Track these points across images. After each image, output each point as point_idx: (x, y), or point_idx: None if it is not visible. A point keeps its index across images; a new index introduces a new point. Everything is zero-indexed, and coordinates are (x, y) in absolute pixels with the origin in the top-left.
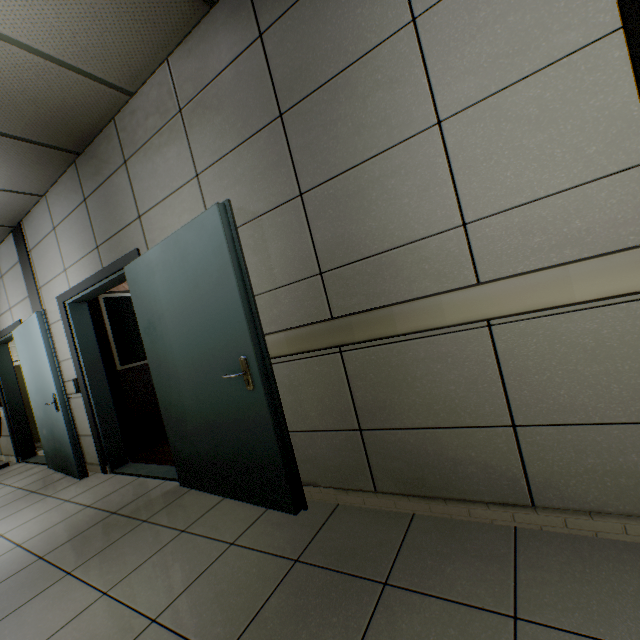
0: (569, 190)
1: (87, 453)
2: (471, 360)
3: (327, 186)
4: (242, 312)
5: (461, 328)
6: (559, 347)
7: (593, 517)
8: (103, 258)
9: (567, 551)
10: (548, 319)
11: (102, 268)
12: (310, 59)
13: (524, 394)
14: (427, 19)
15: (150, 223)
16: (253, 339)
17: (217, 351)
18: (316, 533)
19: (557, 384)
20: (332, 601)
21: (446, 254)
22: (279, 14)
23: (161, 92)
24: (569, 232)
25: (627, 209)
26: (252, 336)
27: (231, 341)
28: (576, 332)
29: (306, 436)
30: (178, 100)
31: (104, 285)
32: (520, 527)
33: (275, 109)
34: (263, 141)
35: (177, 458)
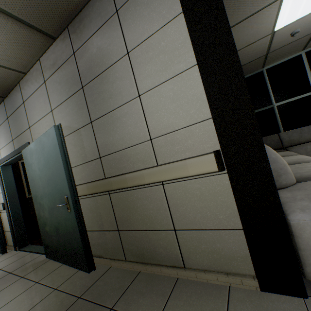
0: (186, 127)
1: (8, 240)
2: (157, 199)
3: (101, 119)
4: (65, 175)
5: (153, 185)
6: (188, 195)
7: (205, 273)
8: (15, 145)
9: (192, 290)
10: (183, 182)
11: (14, 150)
12: (92, 65)
13: (177, 215)
14: (132, 53)
15: (34, 130)
16: (70, 188)
17: (57, 192)
18: (94, 282)
19: (189, 211)
20: None
21: (145, 152)
22: (80, 45)
23: (37, 73)
24: (187, 145)
25: (206, 137)
26: (69, 186)
27: (61, 188)
28: (193, 188)
29: (98, 233)
30: (44, 77)
31: (16, 158)
32: (180, 278)
33: (80, 84)
34: (76, 98)
35: (44, 243)
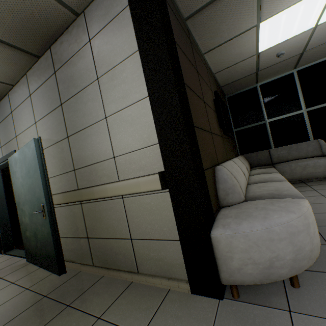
0: (140, 149)
1: None
2: (118, 211)
3: (76, 135)
4: (42, 185)
5: (115, 198)
6: (141, 208)
7: (153, 277)
8: (3, 152)
9: (139, 291)
10: (138, 197)
11: (3, 157)
12: (70, 85)
13: (133, 226)
14: (101, 79)
15: (20, 140)
16: (46, 197)
17: (35, 200)
18: (62, 284)
19: (142, 223)
20: (44, 313)
21: (110, 168)
22: (60, 66)
23: (24, 86)
24: (141, 165)
25: (155, 159)
26: (45, 195)
27: (39, 196)
28: (145, 203)
29: (71, 239)
30: (29, 91)
31: (4, 164)
32: (134, 281)
33: (60, 101)
34: (56, 113)
35: (25, 248)
